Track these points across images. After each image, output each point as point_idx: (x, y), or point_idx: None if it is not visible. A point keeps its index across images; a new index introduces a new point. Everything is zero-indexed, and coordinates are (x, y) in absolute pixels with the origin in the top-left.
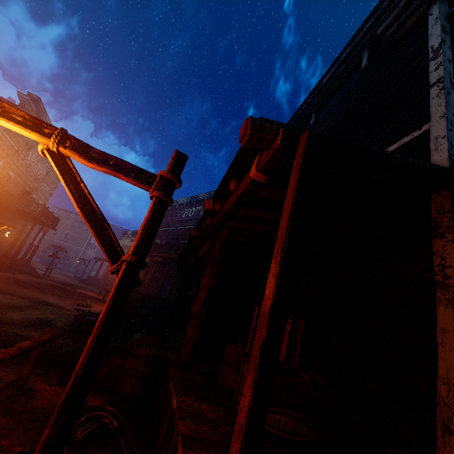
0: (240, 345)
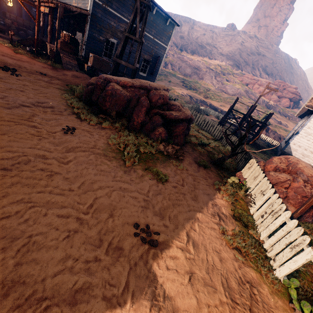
0: (61, 40)
